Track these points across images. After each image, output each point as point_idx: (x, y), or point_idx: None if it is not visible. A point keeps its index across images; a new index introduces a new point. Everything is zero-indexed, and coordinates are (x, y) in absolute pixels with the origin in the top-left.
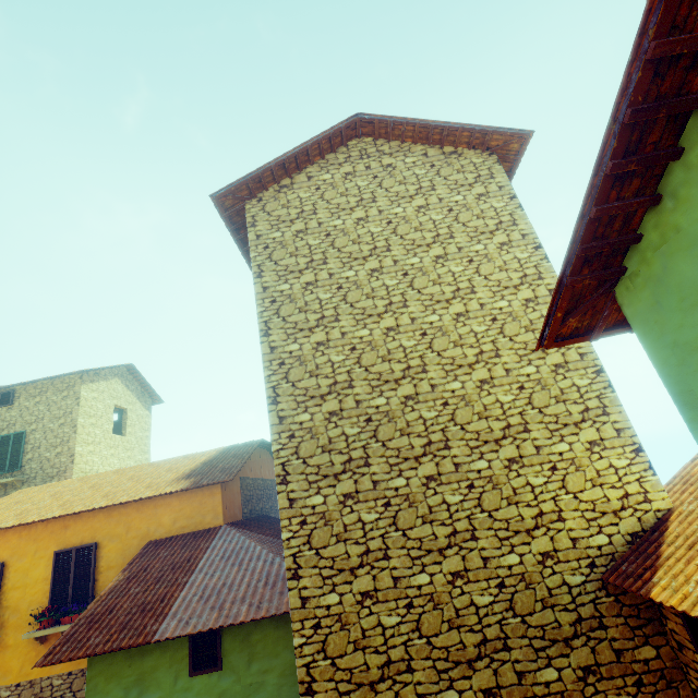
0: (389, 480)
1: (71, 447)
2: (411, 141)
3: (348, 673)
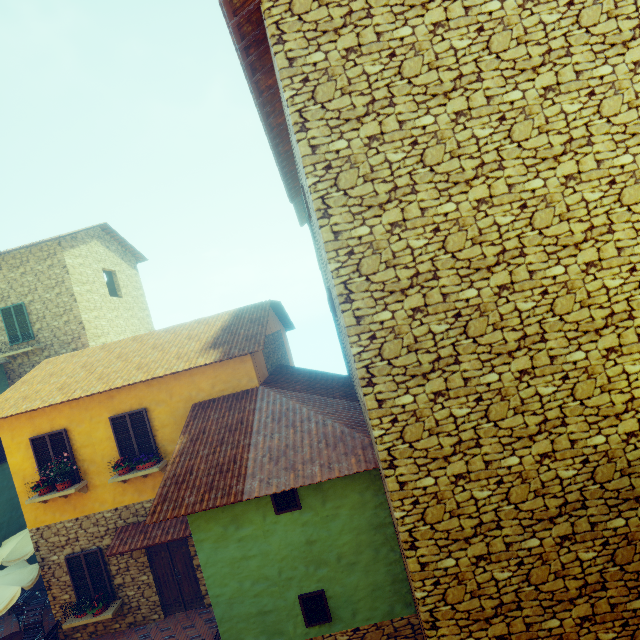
0: (481, 376)
1: (76, 316)
2: None
3: (445, 533)
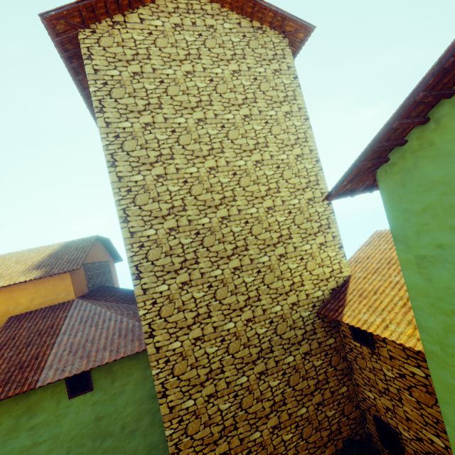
0: (211, 271)
1: None
2: (229, 7)
3: (187, 381)
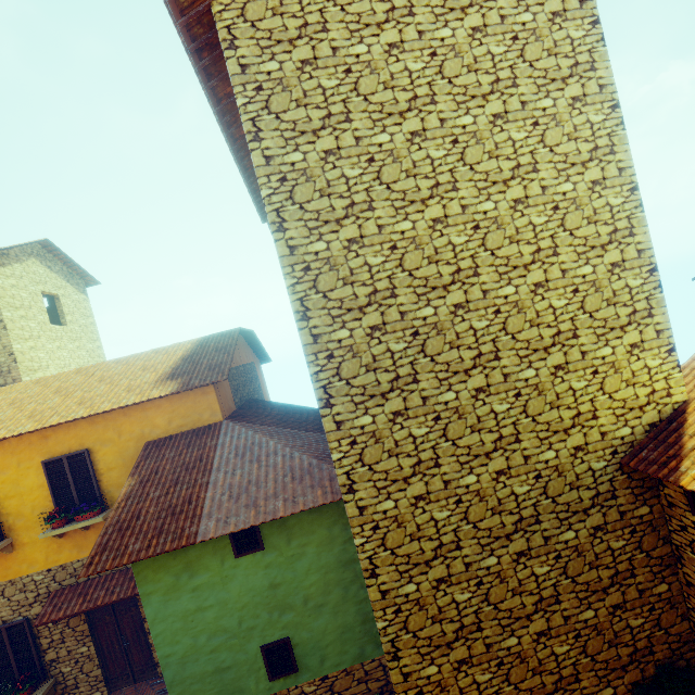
0: (439, 395)
1: (6, 345)
2: None
3: (406, 558)
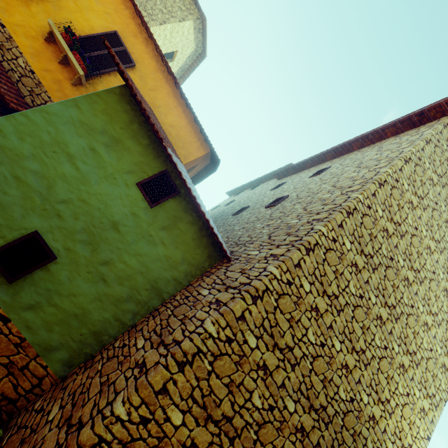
0: (372, 291)
1: (149, 23)
2: None
3: (275, 323)
